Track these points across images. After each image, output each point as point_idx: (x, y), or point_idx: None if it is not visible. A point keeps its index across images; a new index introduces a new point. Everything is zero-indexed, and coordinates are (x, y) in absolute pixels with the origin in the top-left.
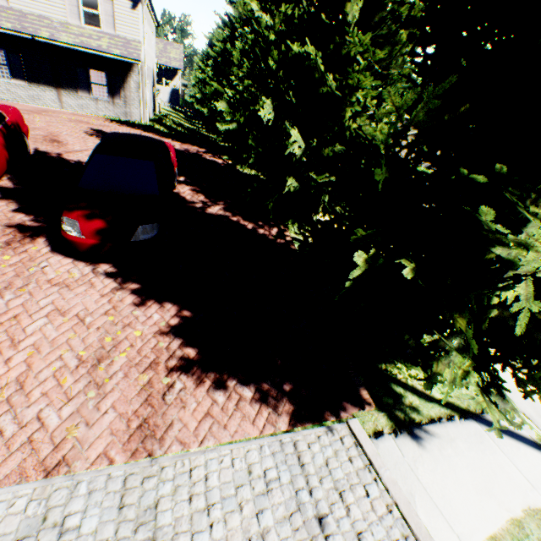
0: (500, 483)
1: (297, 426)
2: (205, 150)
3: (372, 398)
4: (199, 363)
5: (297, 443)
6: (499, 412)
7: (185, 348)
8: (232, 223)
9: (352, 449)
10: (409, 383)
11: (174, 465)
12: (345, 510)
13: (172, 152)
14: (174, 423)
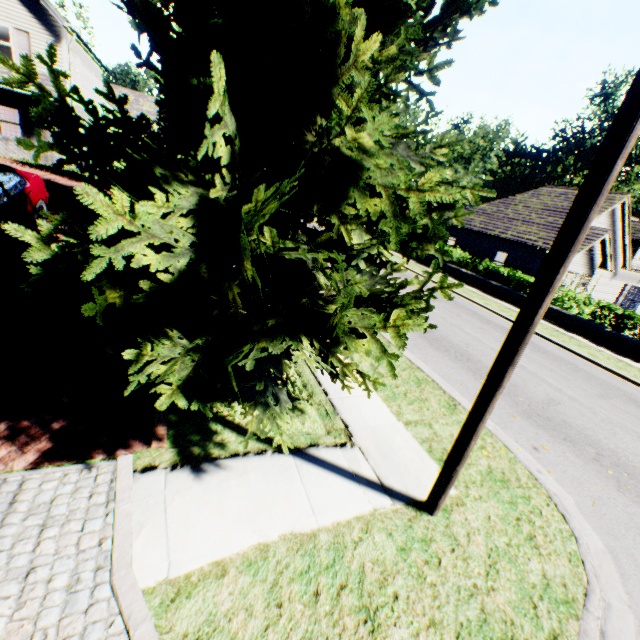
0: (273, 510)
1: (44, 464)
2: None
3: (175, 436)
4: None
5: (28, 481)
6: (194, 404)
7: None
8: None
9: (104, 485)
10: (237, 421)
11: None
12: (34, 545)
13: (34, 183)
14: None
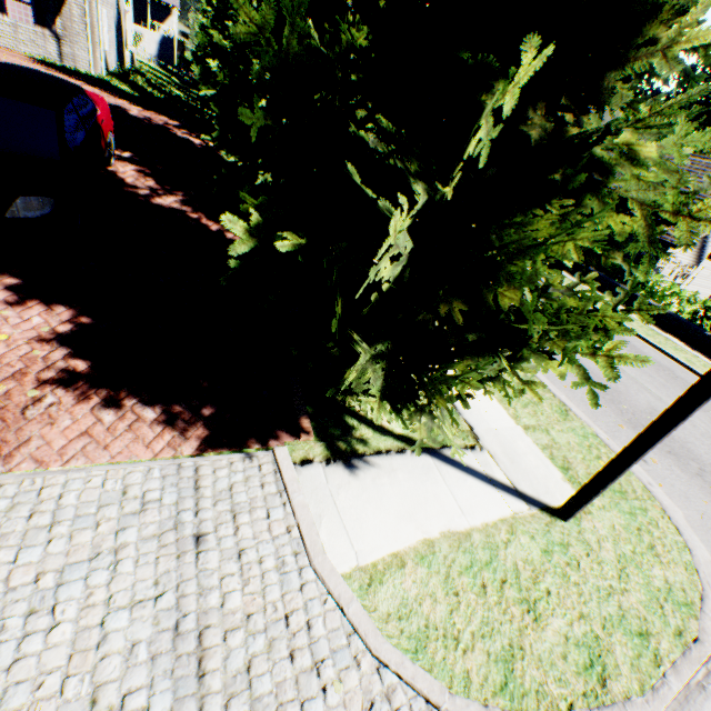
0: (428, 509)
1: (208, 452)
2: (180, 123)
3: (316, 429)
4: (90, 378)
5: (201, 468)
6: (395, 417)
7: (73, 360)
8: (190, 221)
9: (270, 476)
10: (369, 416)
11: (20, 483)
12: (234, 529)
13: (103, 109)
14: (33, 441)
